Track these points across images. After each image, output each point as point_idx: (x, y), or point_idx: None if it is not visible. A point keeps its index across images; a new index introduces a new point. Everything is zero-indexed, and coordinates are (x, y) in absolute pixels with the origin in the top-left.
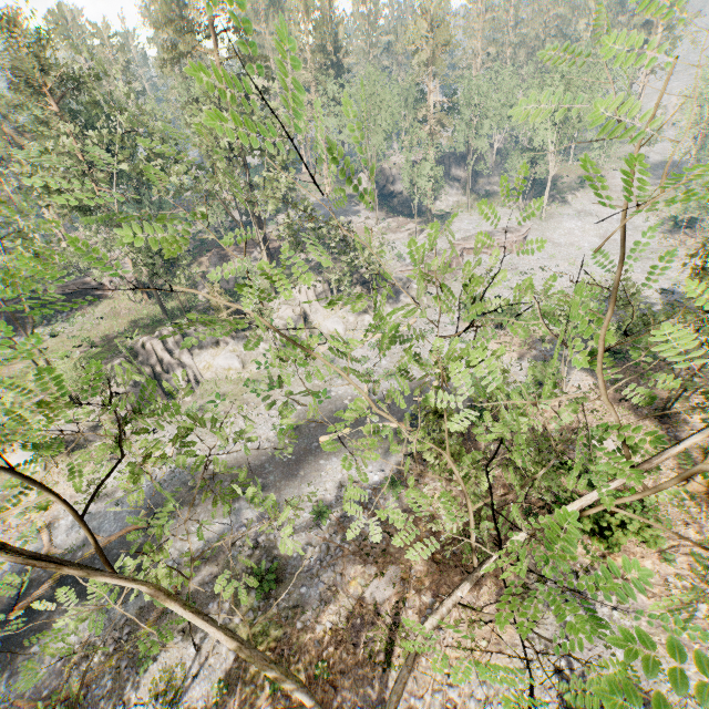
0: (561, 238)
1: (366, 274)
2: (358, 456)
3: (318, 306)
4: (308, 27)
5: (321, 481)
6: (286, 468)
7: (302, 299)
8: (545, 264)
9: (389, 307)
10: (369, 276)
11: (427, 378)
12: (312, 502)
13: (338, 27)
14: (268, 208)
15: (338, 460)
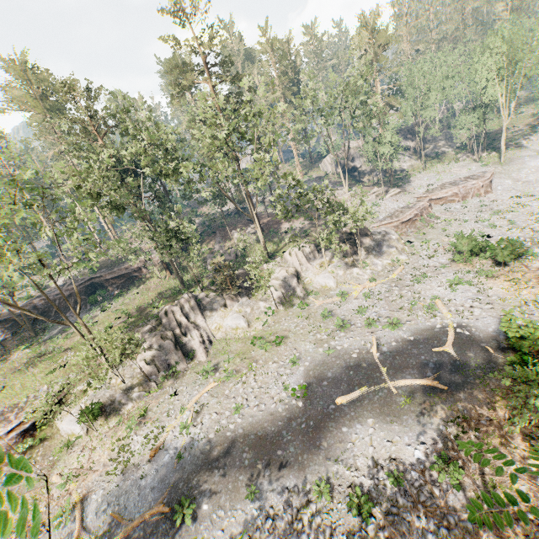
0: (528, 176)
1: (352, 229)
2: (386, 423)
3: (308, 264)
4: (274, 60)
5: (349, 456)
6: (305, 436)
7: (293, 260)
8: (522, 200)
9: (374, 258)
10: (350, 233)
11: (438, 324)
12: (345, 486)
13: (296, 57)
14: (261, 183)
15: (363, 427)
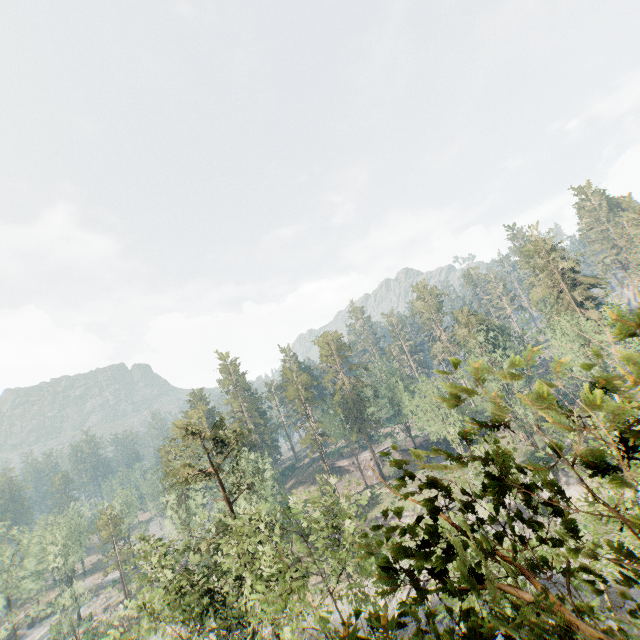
0: None
1: None
2: None
3: None
4: None
5: None
6: None
7: None
8: None
9: None
10: None
11: None
12: None
13: None
14: None
15: None
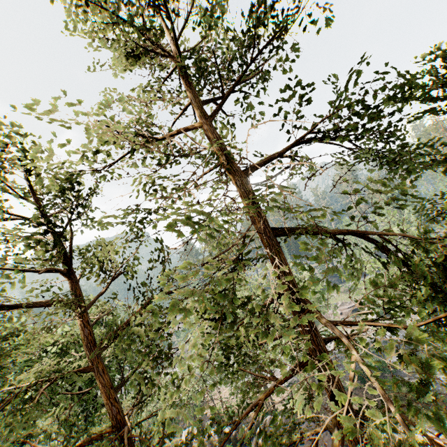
0: None
1: None
2: None
3: None
4: None
5: None
6: None
7: None
8: None
9: None
10: None
11: None
12: None
13: None
14: None
15: None
